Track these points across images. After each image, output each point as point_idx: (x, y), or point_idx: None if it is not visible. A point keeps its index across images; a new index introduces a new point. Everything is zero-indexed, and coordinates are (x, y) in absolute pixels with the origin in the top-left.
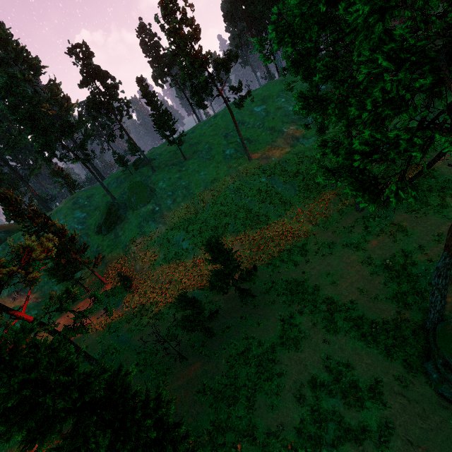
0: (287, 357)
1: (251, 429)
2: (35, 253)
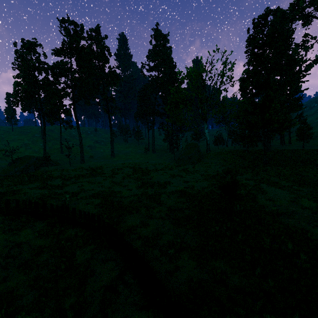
0: None
1: None
2: None
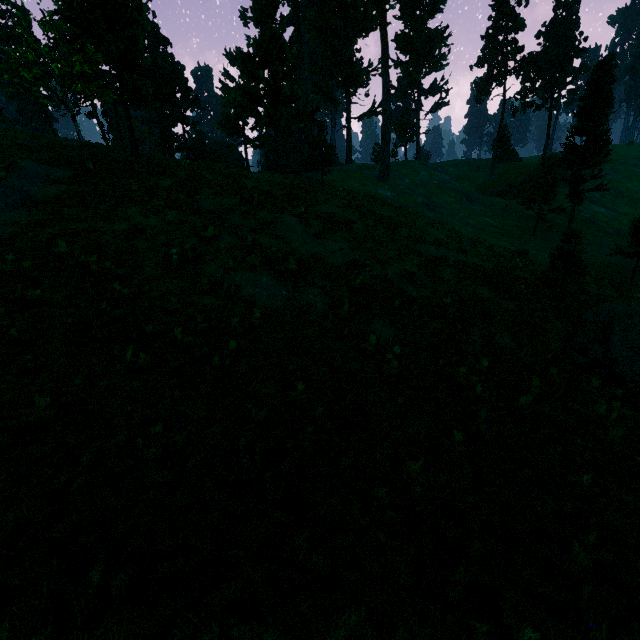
0: None
1: None
2: None
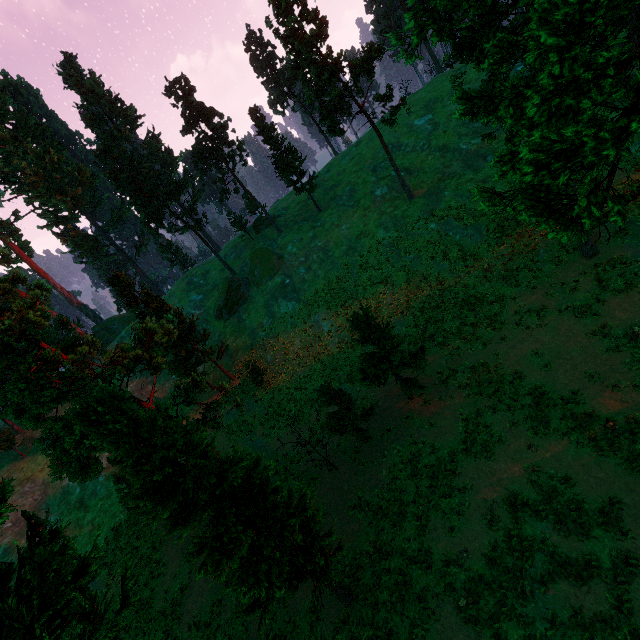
0: (472, 468)
1: (423, 554)
2: (158, 335)
